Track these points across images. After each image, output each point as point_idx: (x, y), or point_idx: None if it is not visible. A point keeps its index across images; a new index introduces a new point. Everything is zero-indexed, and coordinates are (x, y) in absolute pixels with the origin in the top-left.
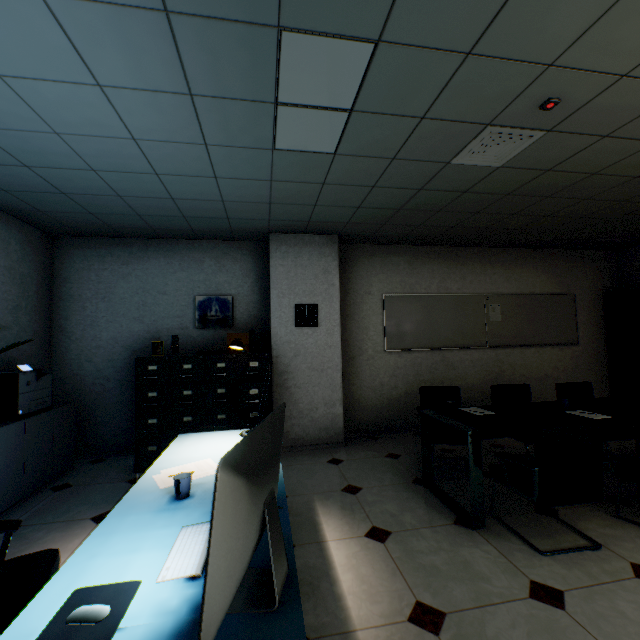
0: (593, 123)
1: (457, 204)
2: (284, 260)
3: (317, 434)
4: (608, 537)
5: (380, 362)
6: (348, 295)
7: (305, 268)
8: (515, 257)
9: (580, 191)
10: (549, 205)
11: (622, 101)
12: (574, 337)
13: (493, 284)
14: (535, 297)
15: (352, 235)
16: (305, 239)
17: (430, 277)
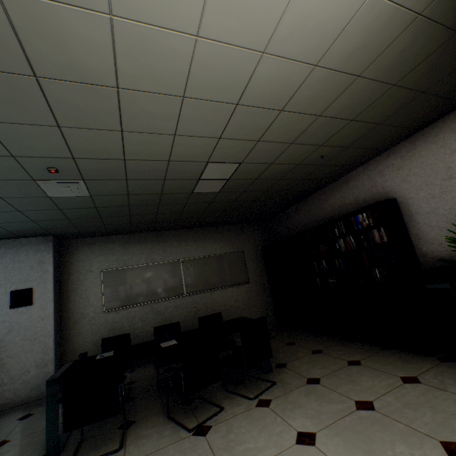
0: (105, 175)
1: (106, 213)
2: (3, 259)
3: (28, 393)
4: (139, 437)
5: (100, 320)
6: (72, 275)
7: (22, 262)
8: (201, 233)
9: (174, 201)
10: (170, 208)
11: (100, 166)
12: (246, 278)
13: (187, 252)
14: (217, 256)
15: (65, 234)
16: (23, 241)
17: (140, 253)
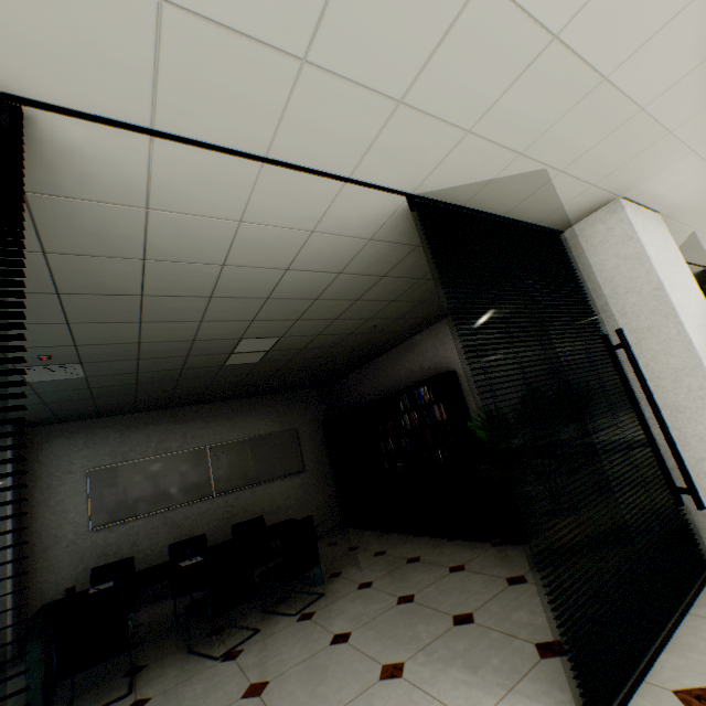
0: (111, 357)
1: (103, 393)
2: None
3: None
4: (153, 679)
5: (85, 544)
6: (41, 480)
7: None
8: (238, 407)
9: (199, 374)
10: (194, 381)
11: (107, 350)
12: (301, 465)
13: (218, 434)
14: (260, 438)
15: (32, 421)
16: None
17: (147, 441)
